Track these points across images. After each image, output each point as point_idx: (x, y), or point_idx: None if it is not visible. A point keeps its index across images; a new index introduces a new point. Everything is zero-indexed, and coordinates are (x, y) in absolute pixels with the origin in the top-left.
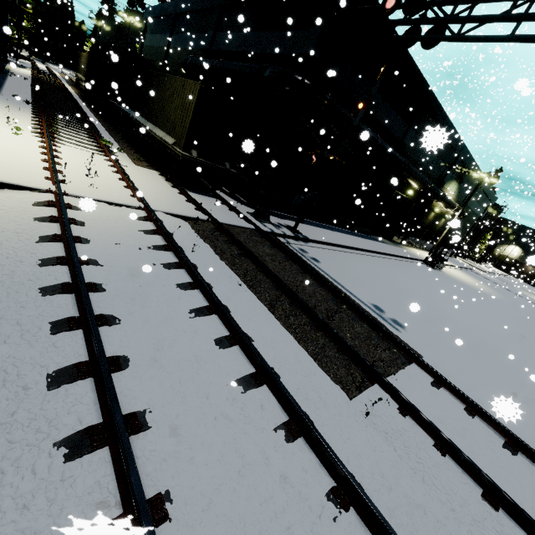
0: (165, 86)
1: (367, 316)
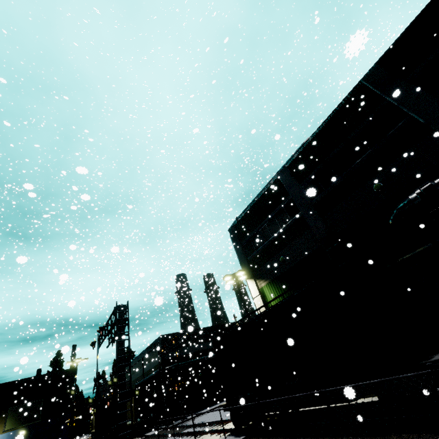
0: (127, 404)
1: (184, 425)
